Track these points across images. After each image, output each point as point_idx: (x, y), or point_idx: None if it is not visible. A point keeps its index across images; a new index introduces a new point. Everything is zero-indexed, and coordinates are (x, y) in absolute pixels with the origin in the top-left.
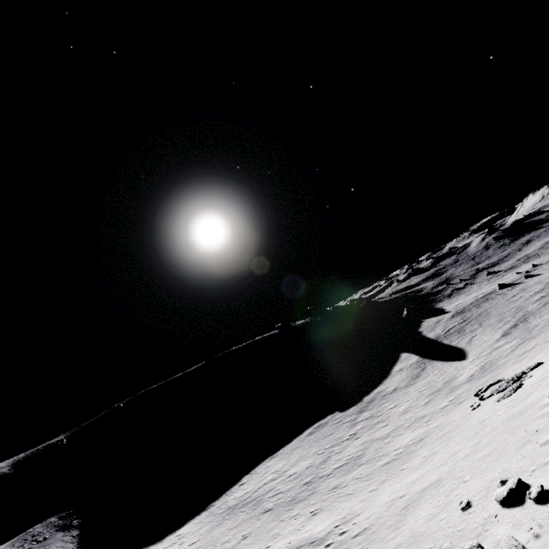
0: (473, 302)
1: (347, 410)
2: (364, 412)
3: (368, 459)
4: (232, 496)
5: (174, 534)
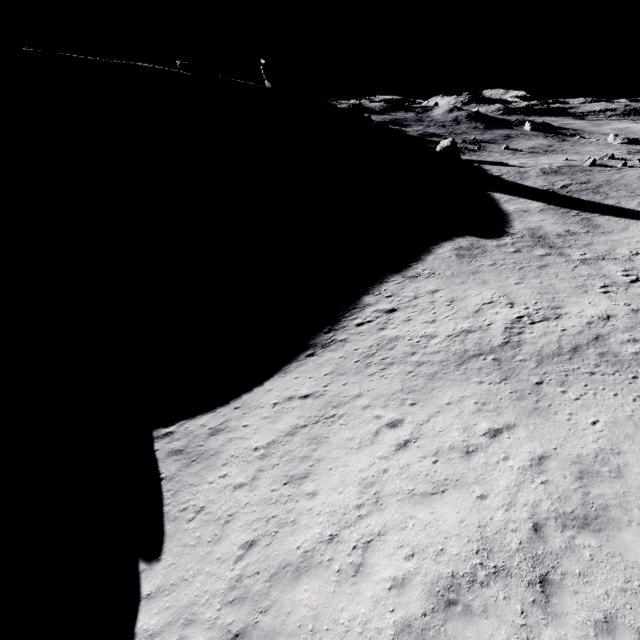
0: (563, 167)
1: (500, 239)
2: (561, 248)
3: None
4: (396, 330)
5: (272, 394)
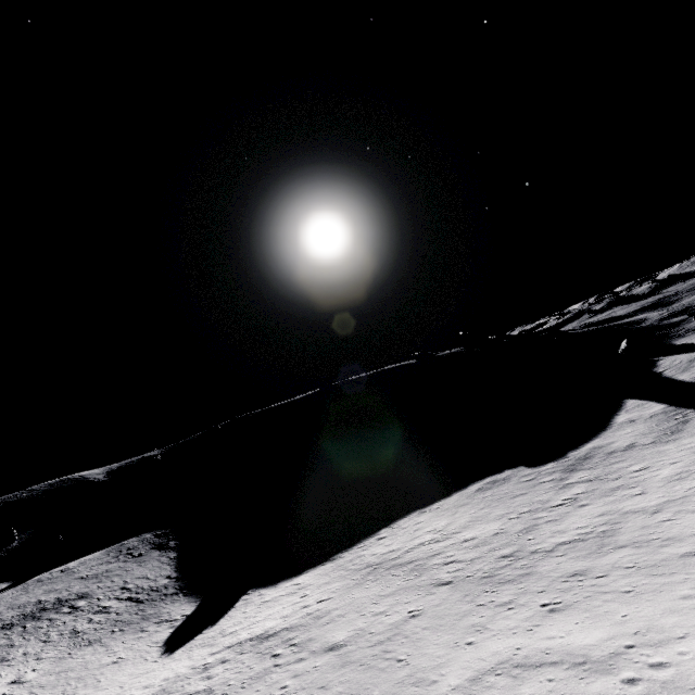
0: None
1: (541, 466)
2: (577, 471)
3: (633, 540)
4: (368, 550)
5: (291, 582)
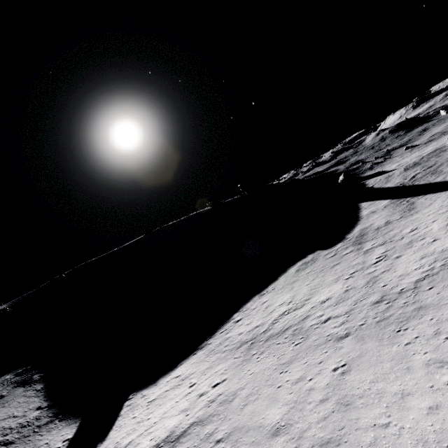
0: (424, 157)
1: (333, 247)
2: (364, 242)
3: None
4: (232, 332)
5: (169, 376)
